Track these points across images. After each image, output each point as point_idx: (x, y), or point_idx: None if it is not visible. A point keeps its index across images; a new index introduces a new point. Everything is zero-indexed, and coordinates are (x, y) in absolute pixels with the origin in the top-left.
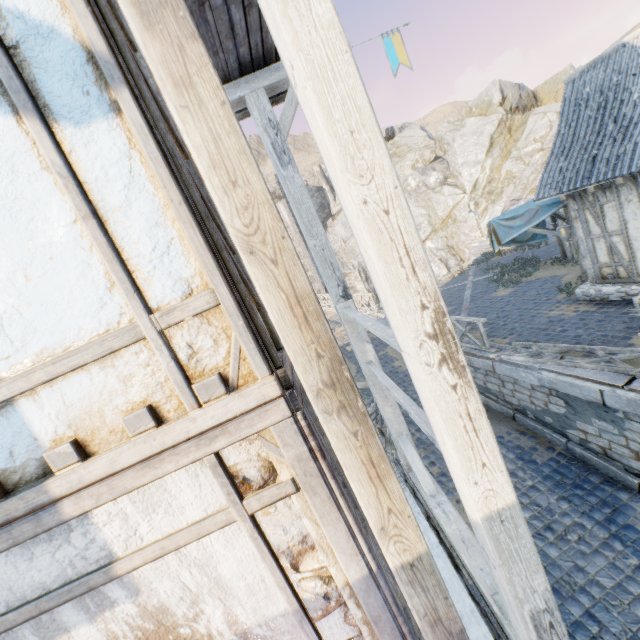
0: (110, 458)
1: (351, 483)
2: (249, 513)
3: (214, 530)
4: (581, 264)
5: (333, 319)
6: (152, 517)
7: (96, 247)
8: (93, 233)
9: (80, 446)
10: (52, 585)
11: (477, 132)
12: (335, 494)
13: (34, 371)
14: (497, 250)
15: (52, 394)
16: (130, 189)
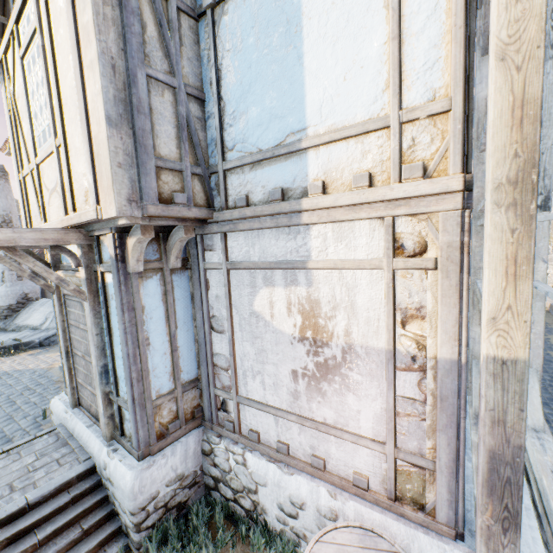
0: (336, 197)
1: (486, 269)
2: (393, 268)
3: (367, 268)
4: None
5: None
6: (337, 245)
7: (390, 60)
8: (393, 50)
9: (324, 187)
10: (278, 258)
11: None
12: (462, 286)
13: (324, 135)
14: None
15: (325, 152)
16: (429, 19)
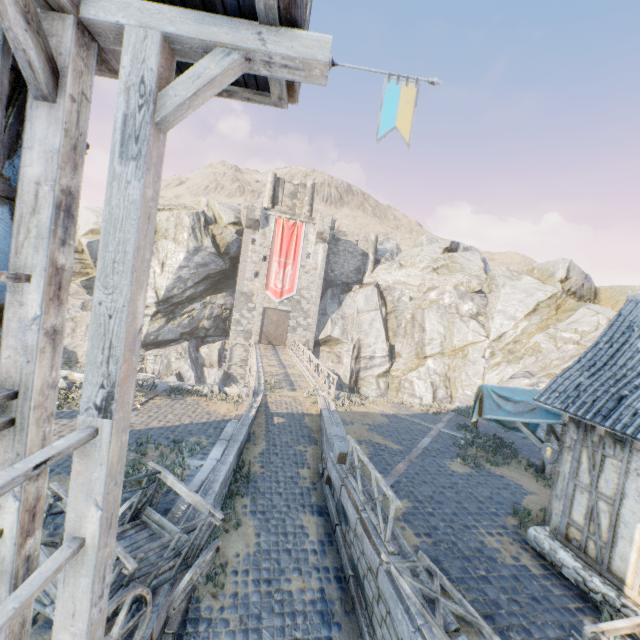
0: None
1: None
2: None
3: None
4: (552, 500)
5: (292, 377)
6: None
7: None
8: None
9: None
10: None
11: (528, 291)
12: None
13: None
14: (474, 419)
15: None
16: None
